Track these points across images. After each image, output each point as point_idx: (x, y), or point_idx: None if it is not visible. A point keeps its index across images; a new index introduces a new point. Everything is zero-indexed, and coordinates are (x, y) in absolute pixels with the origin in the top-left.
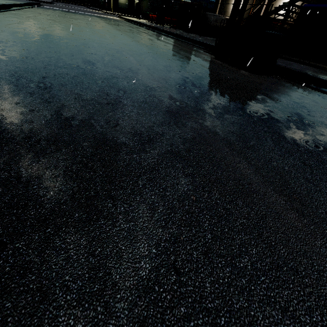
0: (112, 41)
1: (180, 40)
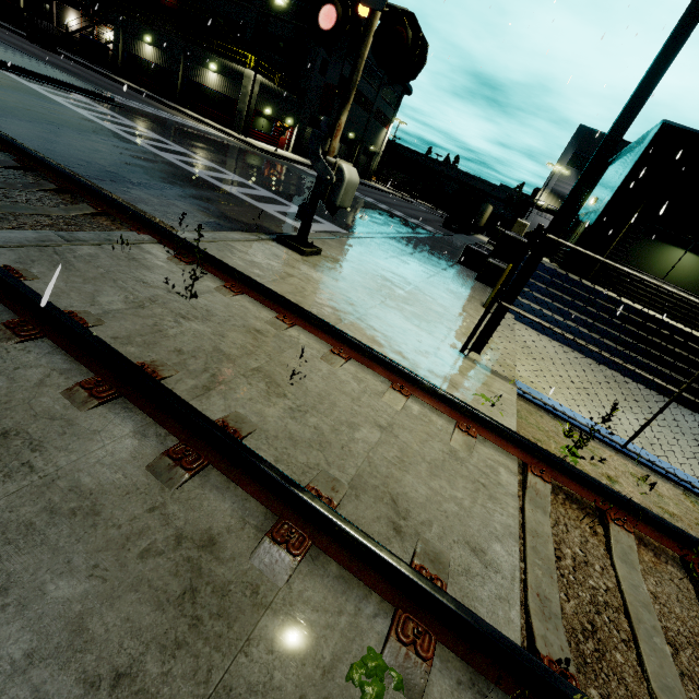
0: None
1: (6, 29)
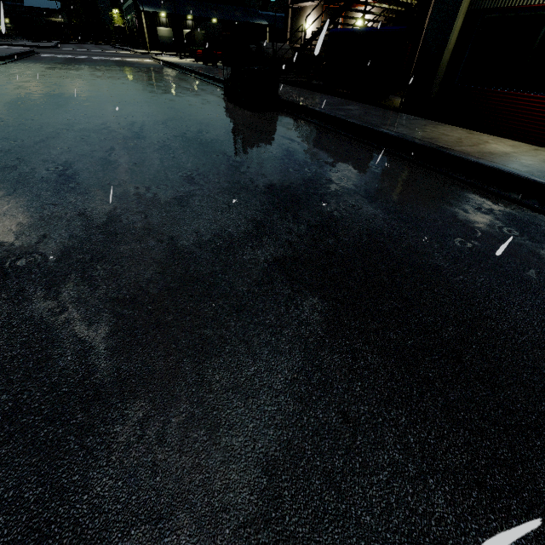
0: (106, 93)
1: (212, 83)
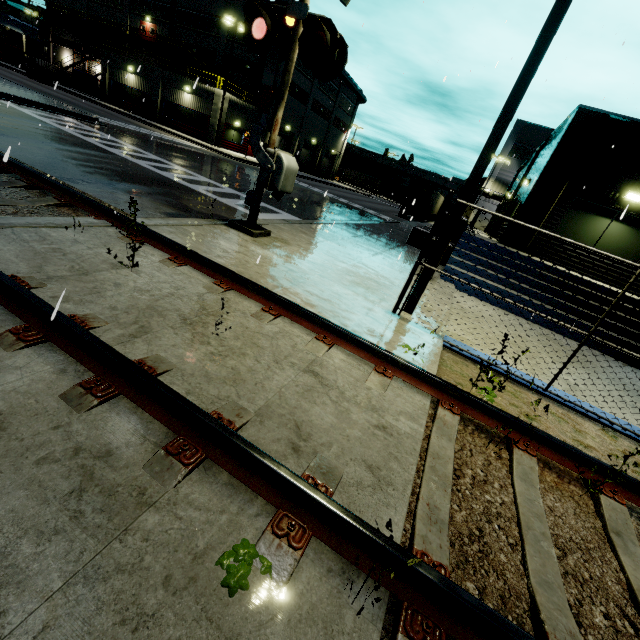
0: None
1: (9, 69)
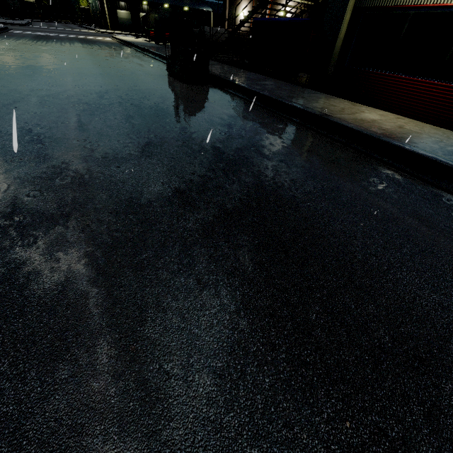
0: (67, 66)
1: (159, 60)
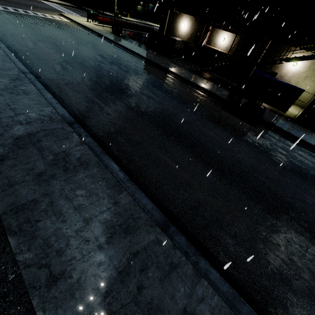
0: (170, 107)
1: (176, 78)
